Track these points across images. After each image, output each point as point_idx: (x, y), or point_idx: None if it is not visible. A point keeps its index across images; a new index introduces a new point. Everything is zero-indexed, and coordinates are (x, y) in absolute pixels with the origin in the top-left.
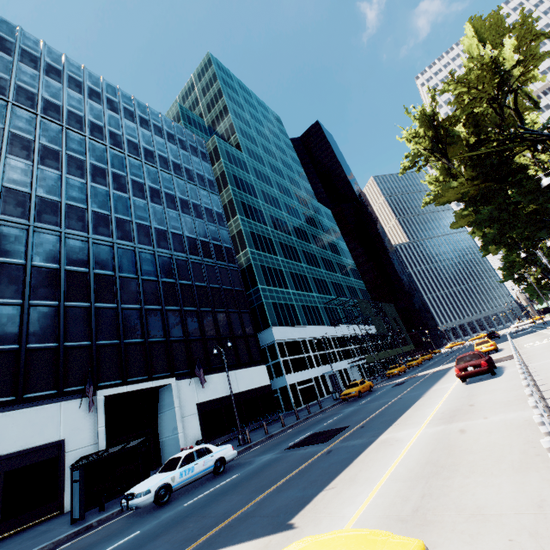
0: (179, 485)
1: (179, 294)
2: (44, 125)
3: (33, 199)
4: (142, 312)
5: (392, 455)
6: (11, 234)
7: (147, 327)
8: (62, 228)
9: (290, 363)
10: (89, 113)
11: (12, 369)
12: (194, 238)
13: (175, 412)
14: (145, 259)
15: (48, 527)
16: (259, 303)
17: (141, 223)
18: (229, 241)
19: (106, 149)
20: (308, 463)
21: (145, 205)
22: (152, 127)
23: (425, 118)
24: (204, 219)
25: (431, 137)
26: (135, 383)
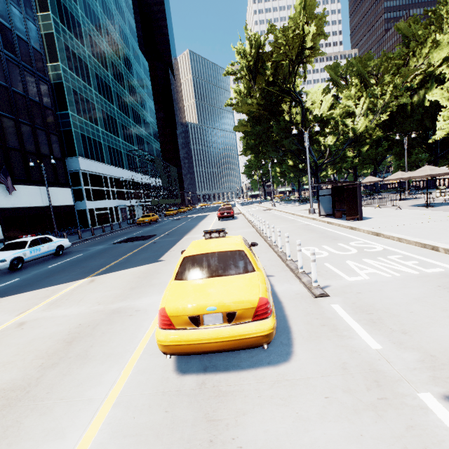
0: (29, 259)
1: None
2: None
3: None
4: None
5: None
6: None
7: None
8: None
9: (91, 192)
10: None
11: None
12: None
13: None
14: None
15: None
16: (67, 130)
17: None
18: (39, 42)
19: None
20: (144, 246)
21: None
22: None
23: (257, 44)
24: None
25: (254, 61)
26: None
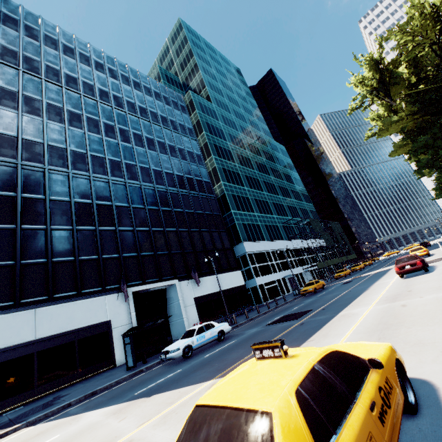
0: (196, 346)
1: (174, 219)
2: (68, 95)
3: (69, 153)
4: (150, 233)
5: (351, 321)
6: (58, 179)
7: (155, 244)
8: (90, 173)
9: (258, 269)
10: (97, 81)
11: (72, 273)
12: (181, 176)
13: (180, 303)
14: (148, 193)
15: (111, 373)
16: (233, 224)
17: (143, 166)
18: (207, 176)
19: (113, 109)
20: (288, 330)
21: (144, 152)
22: (143, 88)
23: (372, 63)
24: (188, 160)
25: (376, 80)
26: (151, 283)
